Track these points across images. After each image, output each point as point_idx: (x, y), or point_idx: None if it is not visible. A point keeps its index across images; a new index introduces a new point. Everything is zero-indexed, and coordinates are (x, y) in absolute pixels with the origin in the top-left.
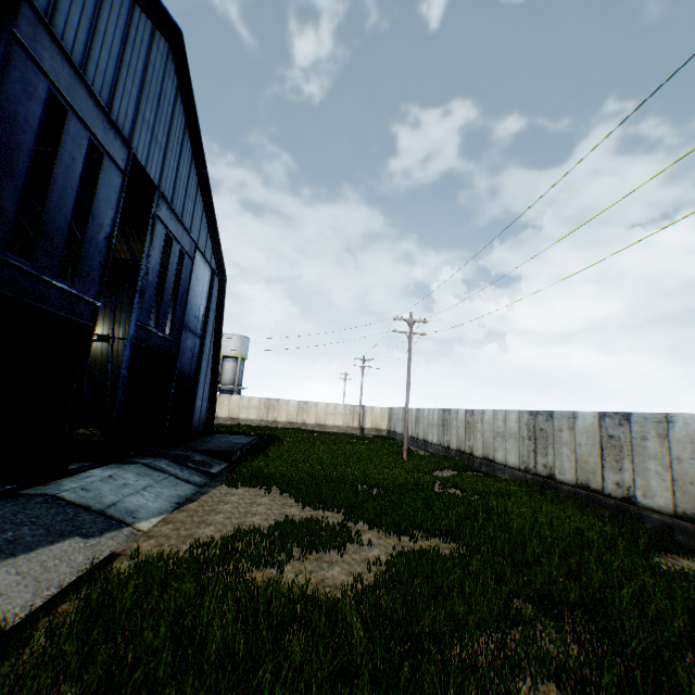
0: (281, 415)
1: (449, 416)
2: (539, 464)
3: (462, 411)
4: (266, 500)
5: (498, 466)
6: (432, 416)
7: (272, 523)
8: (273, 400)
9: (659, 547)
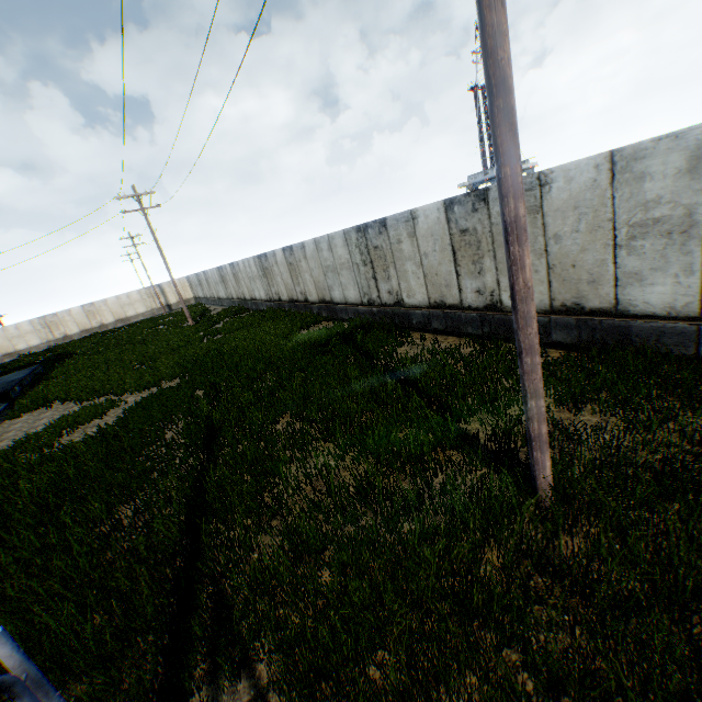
0: (71, 327)
1: (223, 272)
2: (273, 293)
3: (227, 266)
4: (51, 413)
5: (259, 302)
6: (214, 275)
7: (50, 426)
8: (49, 316)
9: (312, 324)
